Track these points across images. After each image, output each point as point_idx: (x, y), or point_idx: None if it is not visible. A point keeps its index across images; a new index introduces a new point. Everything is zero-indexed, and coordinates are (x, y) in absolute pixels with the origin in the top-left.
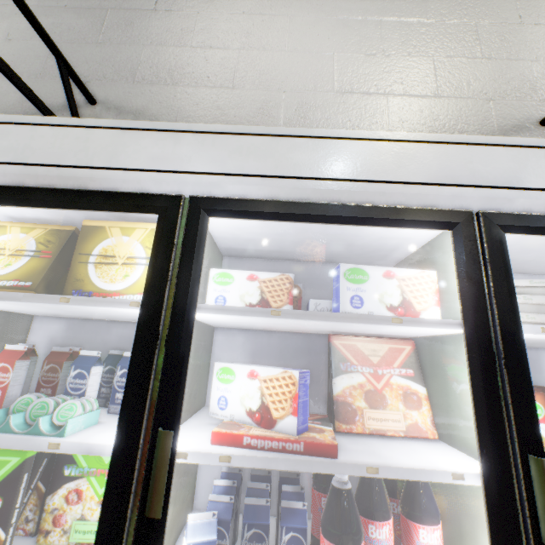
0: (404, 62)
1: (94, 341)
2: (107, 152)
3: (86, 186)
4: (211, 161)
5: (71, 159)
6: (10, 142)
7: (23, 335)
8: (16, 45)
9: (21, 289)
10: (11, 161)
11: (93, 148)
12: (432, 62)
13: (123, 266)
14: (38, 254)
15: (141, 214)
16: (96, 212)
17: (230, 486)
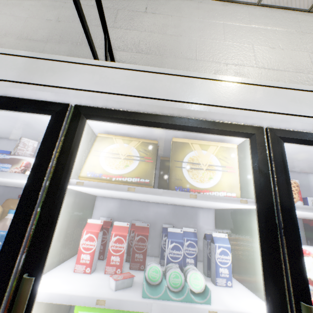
0: (292, 53)
1: (138, 216)
2: (207, 94)
3: (194, 116)
4: (277, 105)
5: (184, 97)
6: (139, 83)
7: (92, 209)
8: (63, 24)
9: (144, 184)
10: (143, 95)
11: (197, 91)
12: (308, 55)
13: (207, 171)
14: (143, 159)
15: (236, 137)
16: (176, 132)
17: None
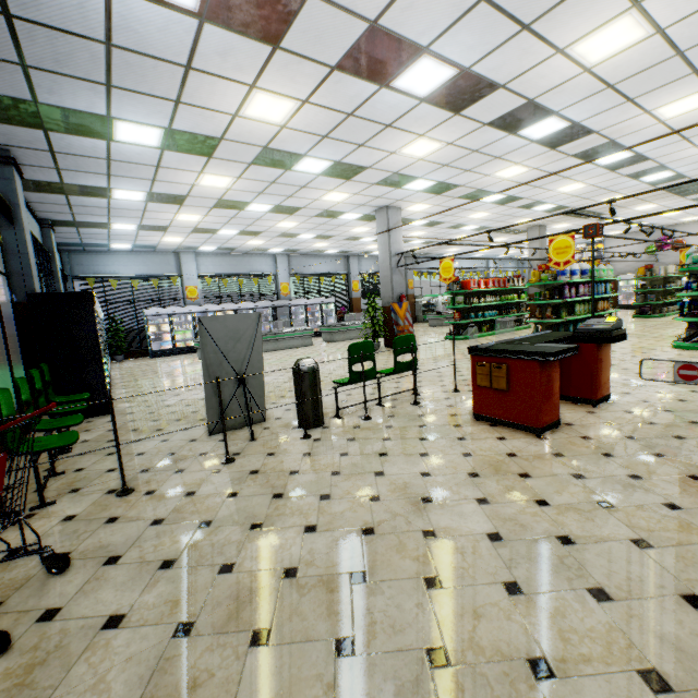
0: None
1: None
2: None
3: None
4: None
5: None
6: None
7: None
8: (640, 247)
9: None
10: None
11: None
12: None
13: None
14: None
15: None
16: None
17: None
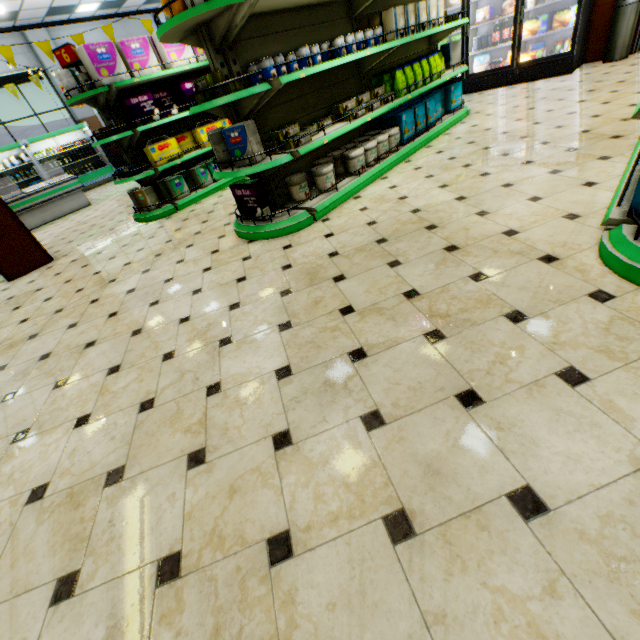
0: None
1: None
2: None
3: None
4: None
5: None
6: None
7: None
8: None
9: None
10: None
11: None
12: None
13: None
14: None
15: None
16: None
17: (481, 37)
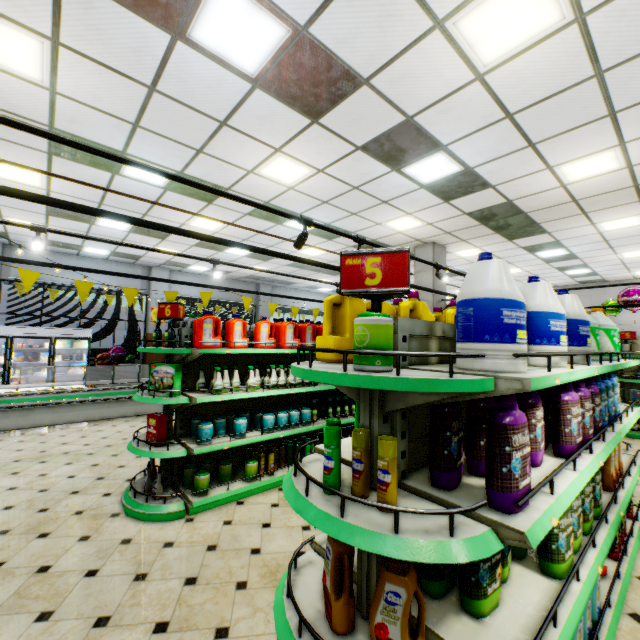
0: None
1: None
2: None
3: None
4: None
5: None
6: None
7: None
8: None
9: None
10: None
11: None
12: None
13: None
14: None
15: None
16: None
17: None
